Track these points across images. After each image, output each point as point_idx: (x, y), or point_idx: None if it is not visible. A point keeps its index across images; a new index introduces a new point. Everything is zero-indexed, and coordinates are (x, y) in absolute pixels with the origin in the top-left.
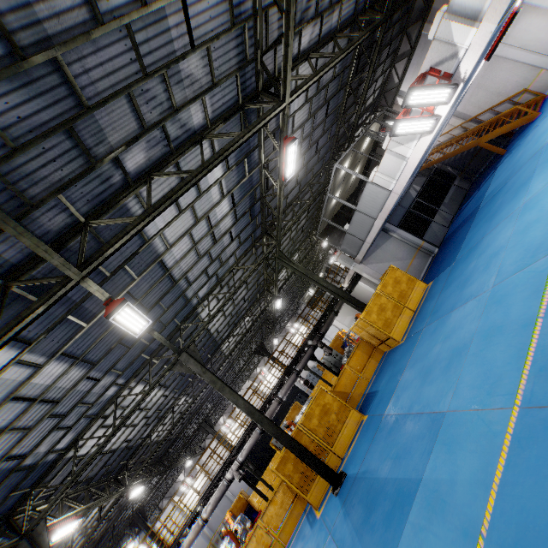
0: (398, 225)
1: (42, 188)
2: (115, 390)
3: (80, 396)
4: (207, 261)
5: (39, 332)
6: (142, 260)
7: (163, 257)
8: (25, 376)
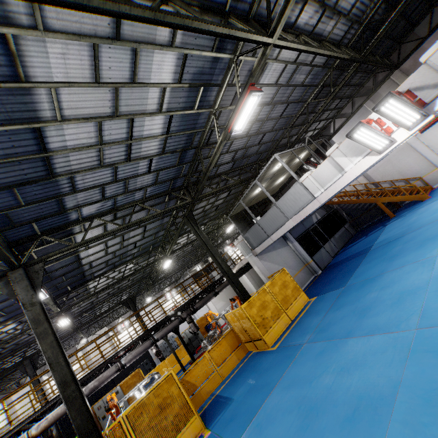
0: (296, 238)
1: None
2: None
3: None
4: (110, 177)
5: None
6: (4, 106)
7: (46, 128)
8: None
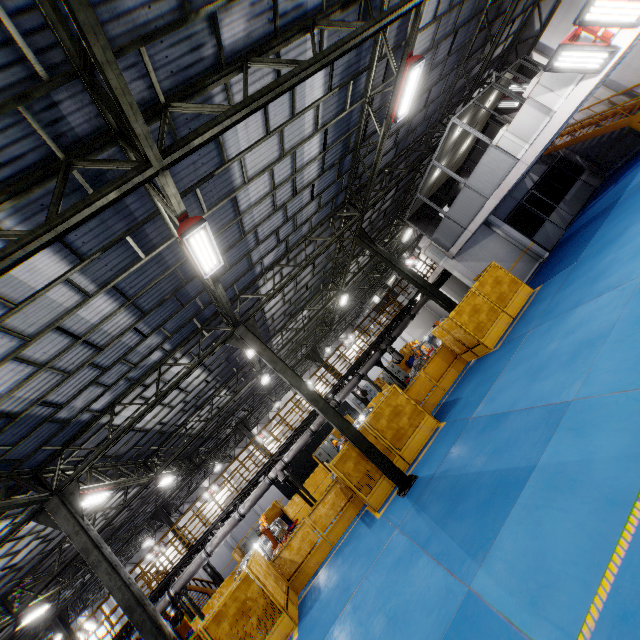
0: (505, 219)
1: (123, 30)
2: (159, 356)
3: (124, 350)
4: (281, 219)
5: (94, 248)
6: (215, 189)
7: (238, 194)
8: (71, 303)
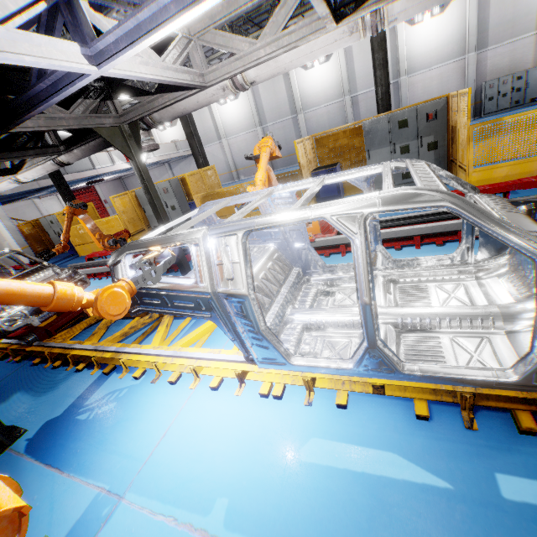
0: None
1: None
2: None
3: None
4: None
5: None
6: None
7: None
8: None
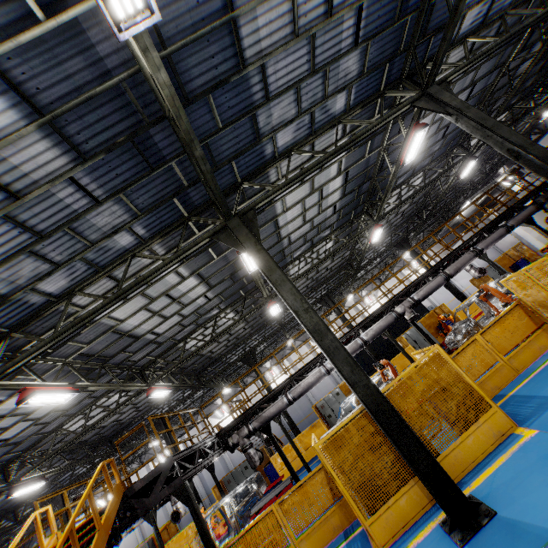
0: None
1: None
2: (340, 110)
3: (334, 53)
4: None
5: None
6: None
7: None
8: None
